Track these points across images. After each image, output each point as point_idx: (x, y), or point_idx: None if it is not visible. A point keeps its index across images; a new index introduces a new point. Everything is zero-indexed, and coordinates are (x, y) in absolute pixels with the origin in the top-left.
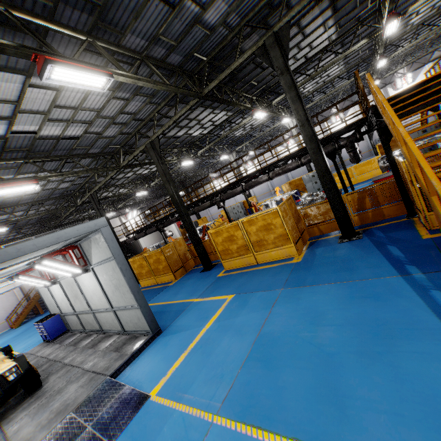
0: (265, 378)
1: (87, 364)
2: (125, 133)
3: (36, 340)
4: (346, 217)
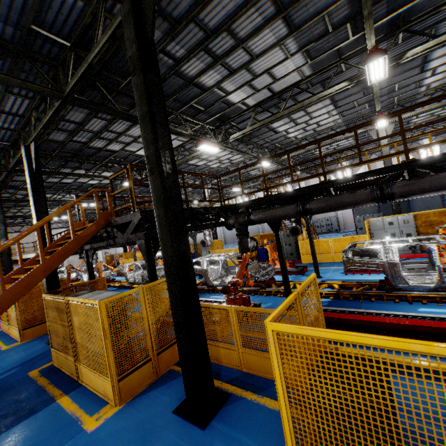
0: None
1: None
2: None
3: None
4: None
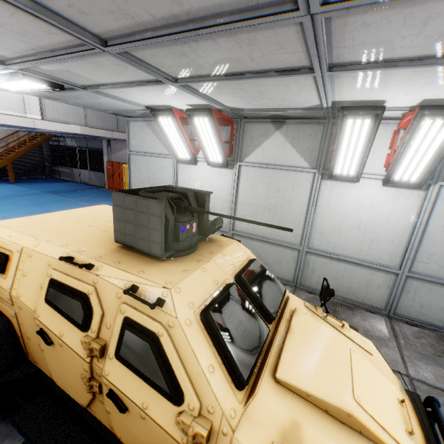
0: None
1: (411, 370)
2: None
3: None
4: None
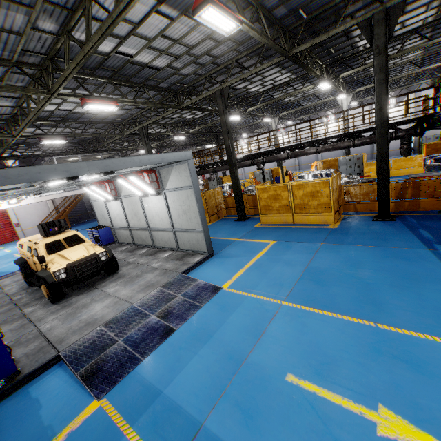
0: (318, 289)
1: (154, 264)
2: (197, 74)
3: None
4: (387, 200)
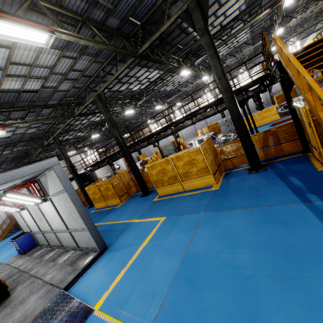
0: (191, 298)
1: (47, 276)
2: (76, 87)
3: (14, 252)
4: (254, 153)
